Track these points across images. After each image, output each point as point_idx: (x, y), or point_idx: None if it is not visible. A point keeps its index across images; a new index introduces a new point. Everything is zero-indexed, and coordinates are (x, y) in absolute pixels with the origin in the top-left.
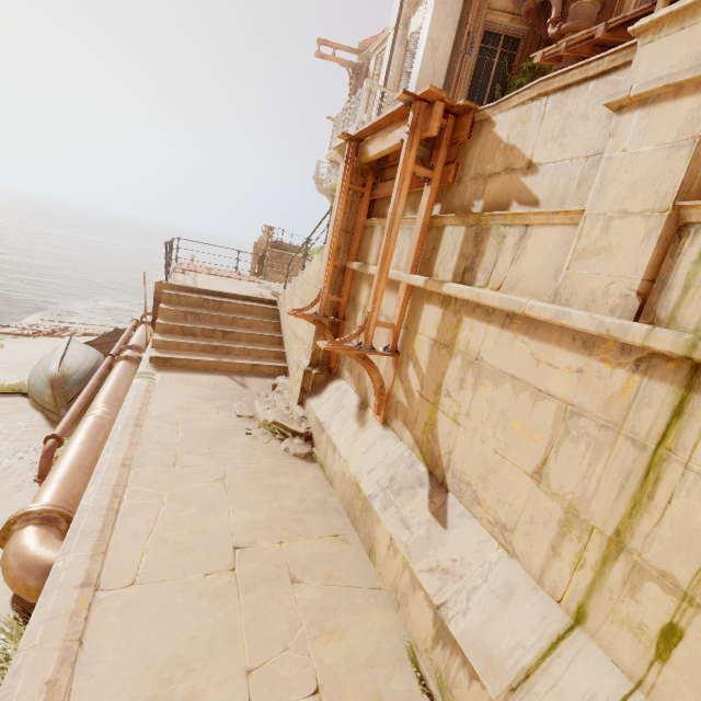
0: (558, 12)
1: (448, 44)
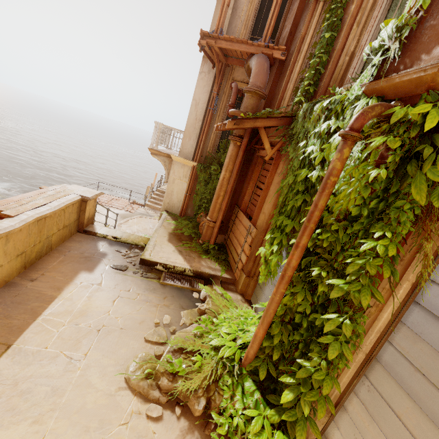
0: (232, 100)
1: (204, 102)
